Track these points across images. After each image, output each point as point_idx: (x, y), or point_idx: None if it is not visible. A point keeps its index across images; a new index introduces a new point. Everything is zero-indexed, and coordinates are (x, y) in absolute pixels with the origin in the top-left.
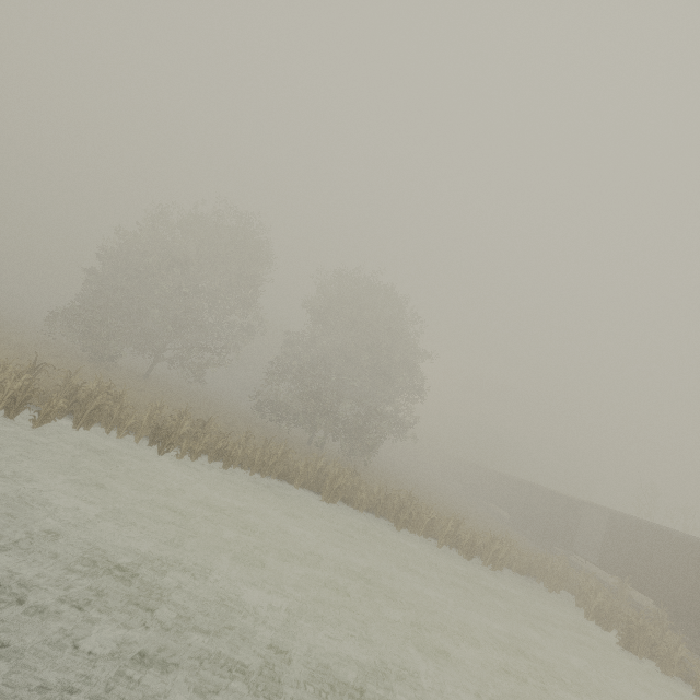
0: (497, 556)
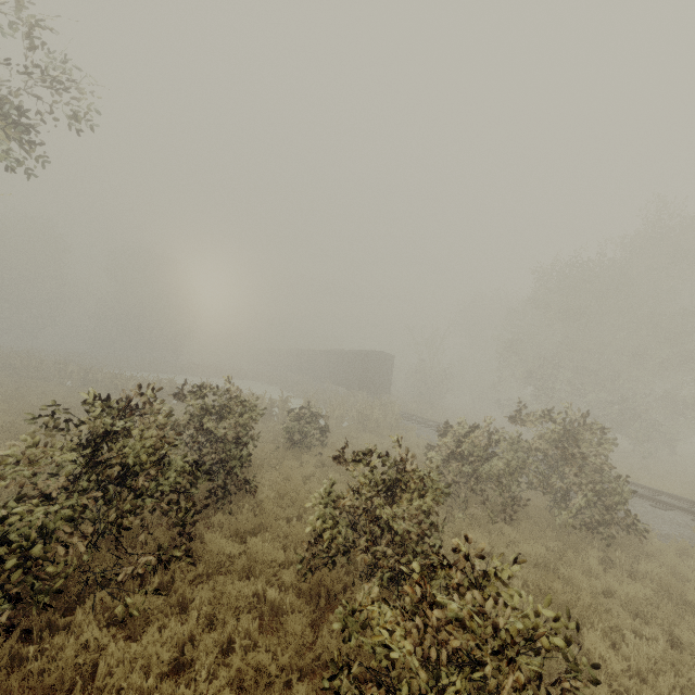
0: (233, 375)
